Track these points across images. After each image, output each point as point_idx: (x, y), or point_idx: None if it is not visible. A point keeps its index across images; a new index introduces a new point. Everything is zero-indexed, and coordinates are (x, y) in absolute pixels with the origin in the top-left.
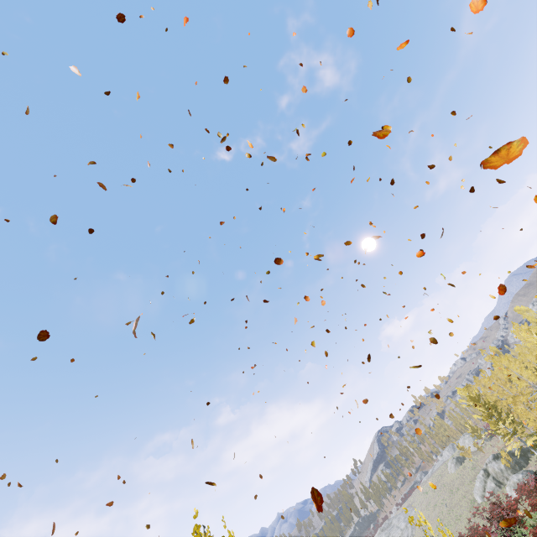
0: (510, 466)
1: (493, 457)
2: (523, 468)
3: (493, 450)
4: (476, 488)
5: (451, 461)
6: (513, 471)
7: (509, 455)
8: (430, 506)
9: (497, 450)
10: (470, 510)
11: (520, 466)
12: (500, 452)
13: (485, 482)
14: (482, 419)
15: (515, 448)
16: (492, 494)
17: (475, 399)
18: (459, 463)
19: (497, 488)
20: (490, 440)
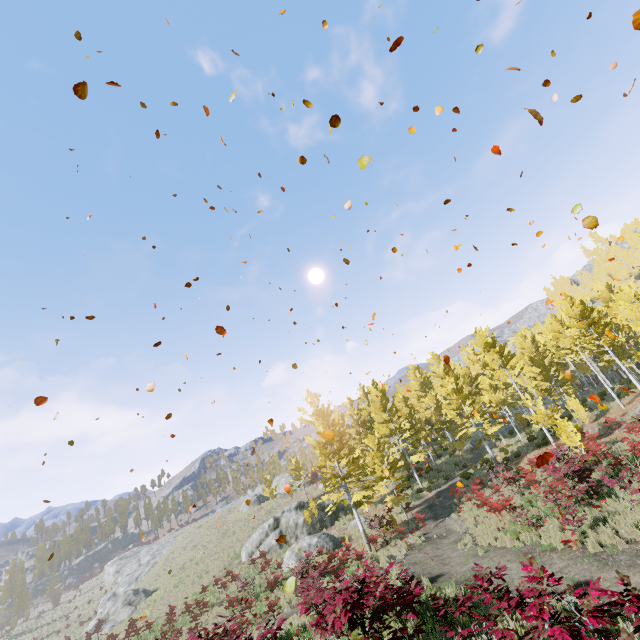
0: (311, 522)
1: (298, 506)
2: (324, 529)
3: (305, 497)
4: (250, 541)
5: (251, 497)
6: (310, 529)
7: (319, 508)
8: (190, 545)
9: (309, 498)
10: (223, 568)
11: (323, 525)
12: (310, 501)
13: (267, 535)
14: (313, 446)
15: (330, 501)
16: (264, 555)
17: (322, 413)
18: (258, 502)
19: (276, 547)
20: (308, 486)
